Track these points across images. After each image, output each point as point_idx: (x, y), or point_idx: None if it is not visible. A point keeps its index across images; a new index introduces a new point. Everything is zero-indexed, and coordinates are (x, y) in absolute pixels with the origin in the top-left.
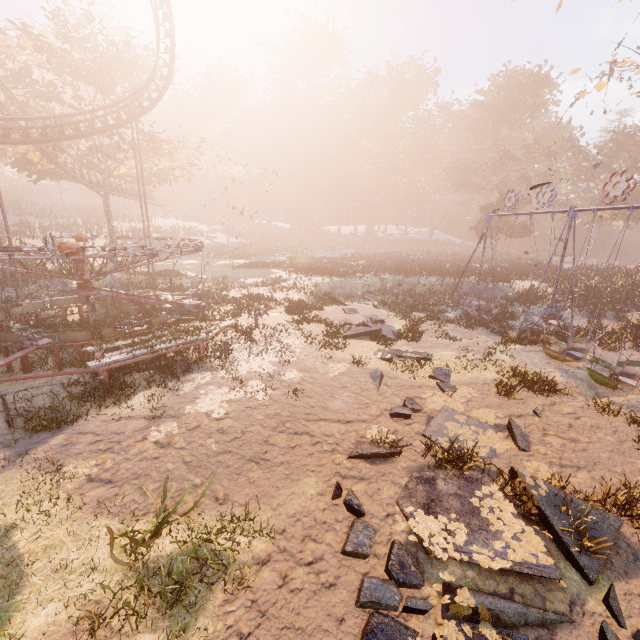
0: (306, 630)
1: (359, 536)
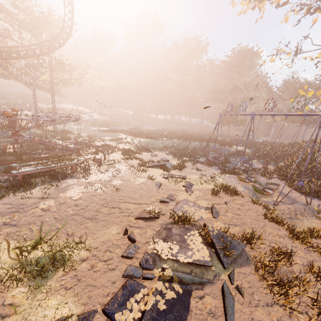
0: (97, 286)
1: (130, 250)
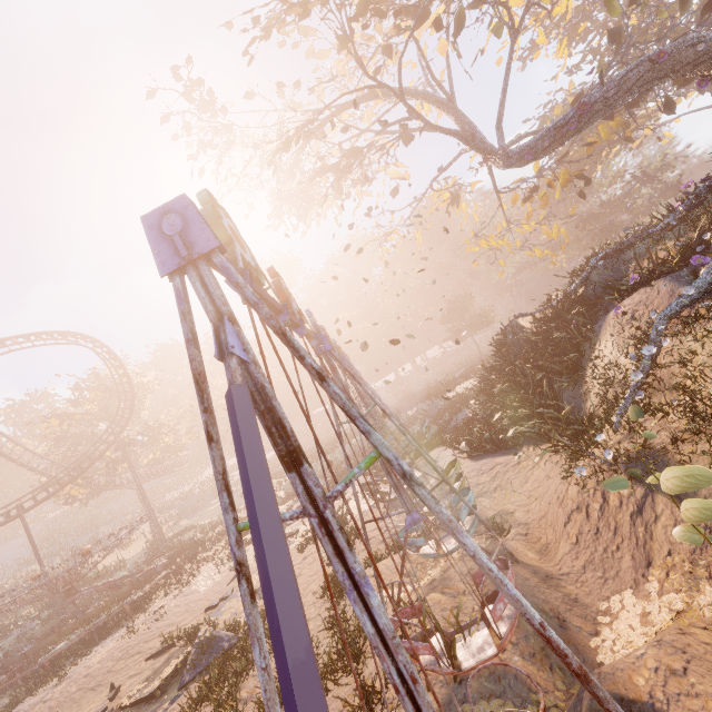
0: None
1: None
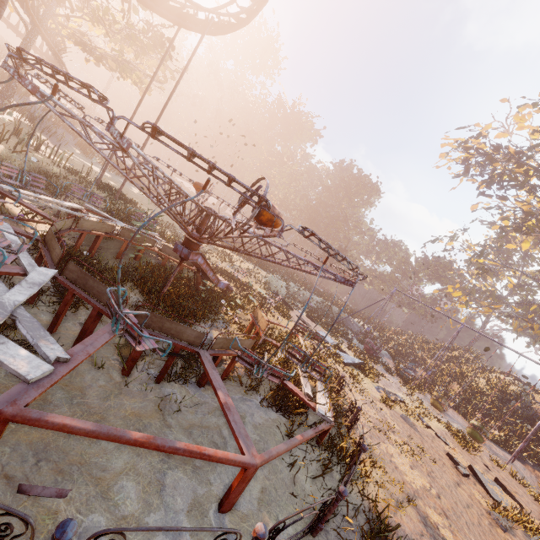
0: None
1: None
